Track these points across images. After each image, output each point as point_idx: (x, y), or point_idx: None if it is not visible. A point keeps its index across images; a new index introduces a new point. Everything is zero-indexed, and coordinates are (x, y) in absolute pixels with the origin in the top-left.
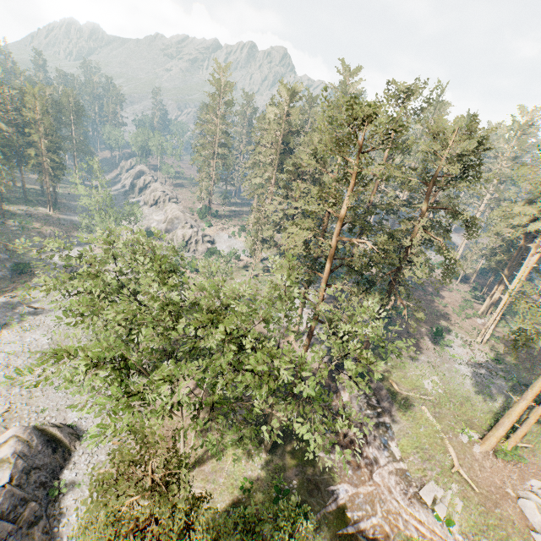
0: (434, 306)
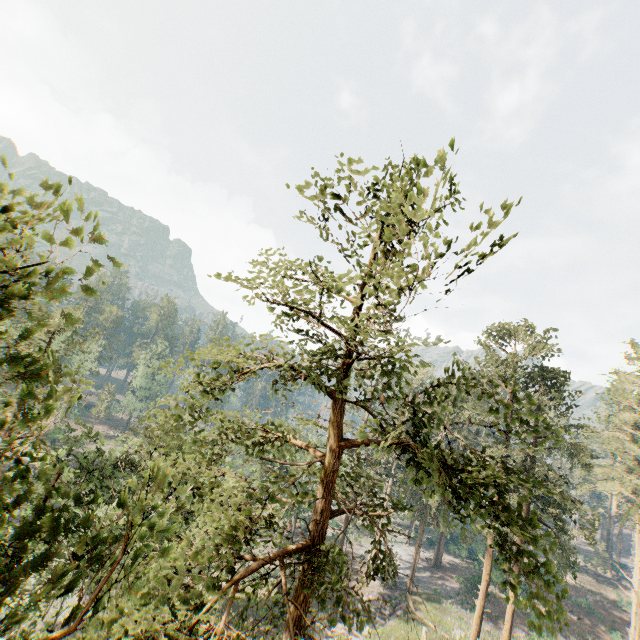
0: (598, 634)
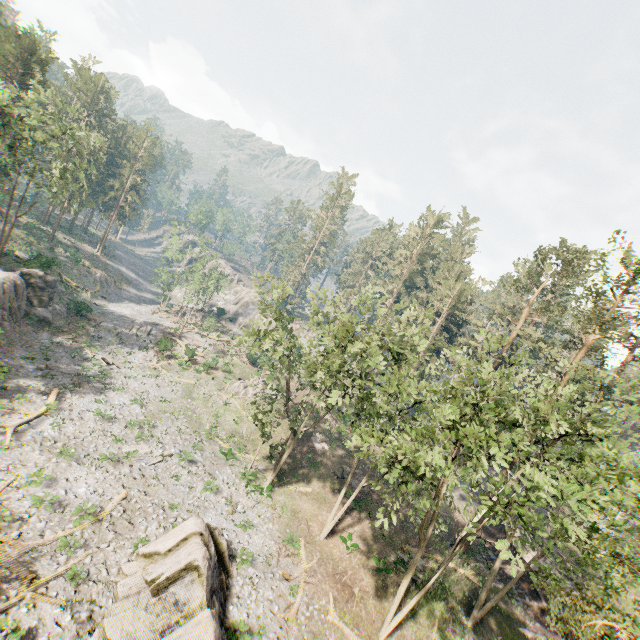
0: None
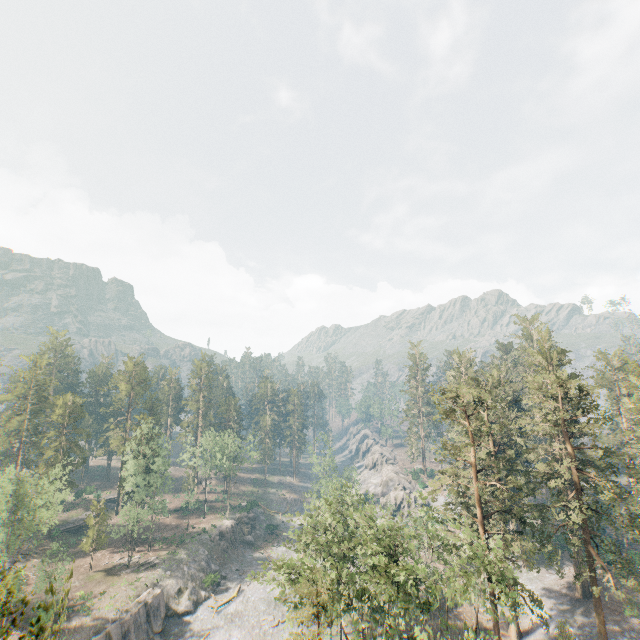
0: None
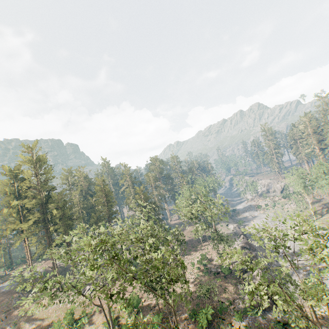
0: None
